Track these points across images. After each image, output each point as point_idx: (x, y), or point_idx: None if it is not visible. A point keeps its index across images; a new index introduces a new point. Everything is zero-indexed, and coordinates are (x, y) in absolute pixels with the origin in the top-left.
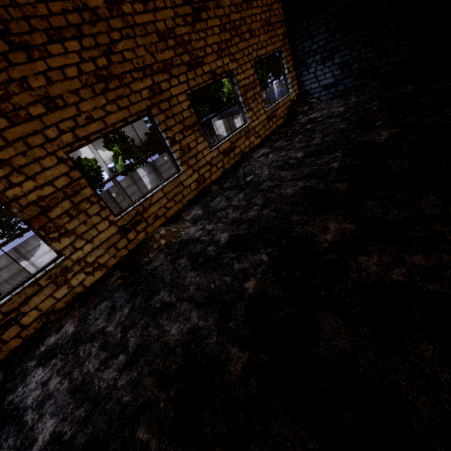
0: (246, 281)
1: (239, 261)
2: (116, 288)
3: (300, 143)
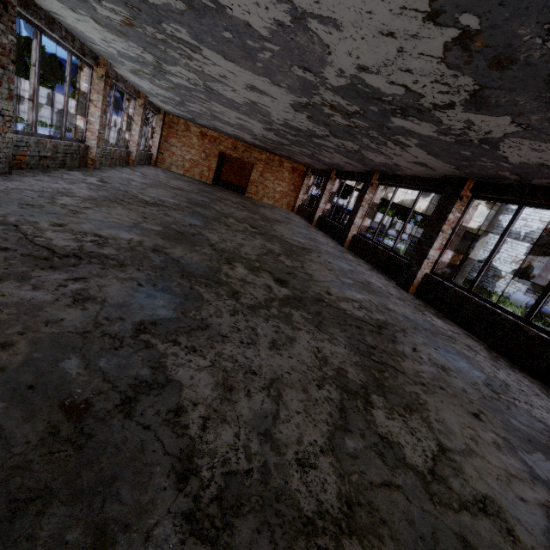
0: None
1: None
2: None
3: None
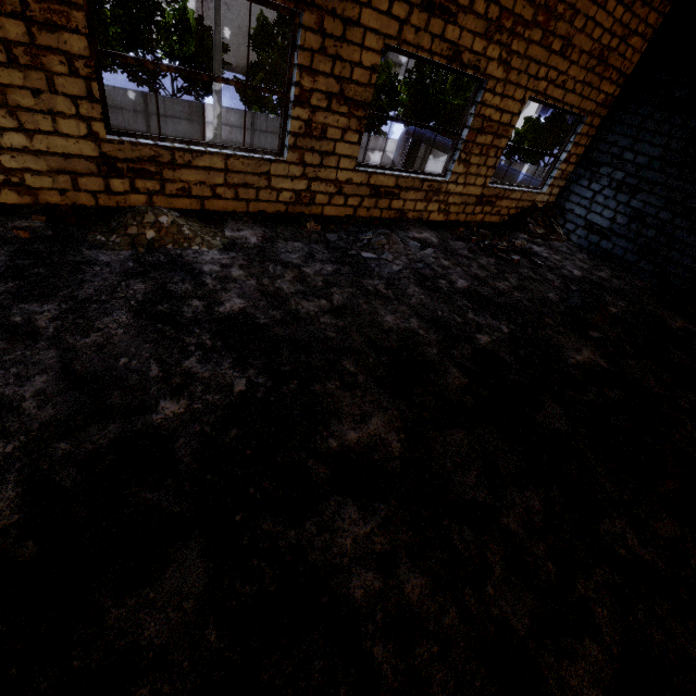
0: (171, 397)
1: (204, 357)
2: (6, 240)
3: (481, 269)
